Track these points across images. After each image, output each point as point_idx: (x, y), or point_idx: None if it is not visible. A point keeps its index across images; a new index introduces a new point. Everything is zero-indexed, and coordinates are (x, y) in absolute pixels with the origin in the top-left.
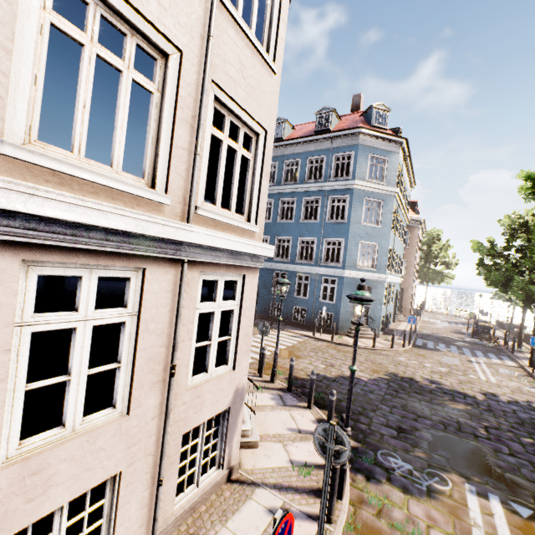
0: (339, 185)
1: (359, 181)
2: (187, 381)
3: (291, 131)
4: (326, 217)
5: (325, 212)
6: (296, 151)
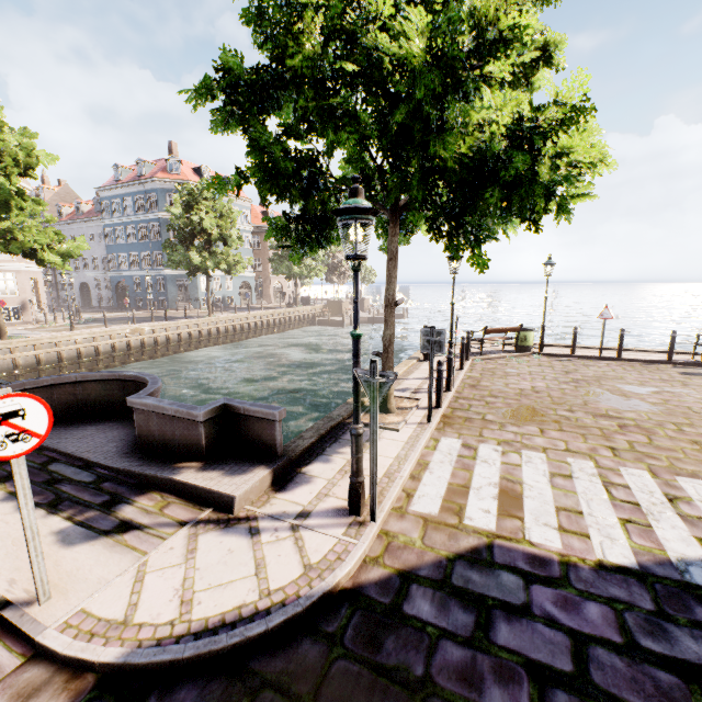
0: (153, 216)
1: (162, 213)
2: (0, 296)
3: (131, 172)
4: (152, 238)
5: (151, 235)
6: (128, 192)
